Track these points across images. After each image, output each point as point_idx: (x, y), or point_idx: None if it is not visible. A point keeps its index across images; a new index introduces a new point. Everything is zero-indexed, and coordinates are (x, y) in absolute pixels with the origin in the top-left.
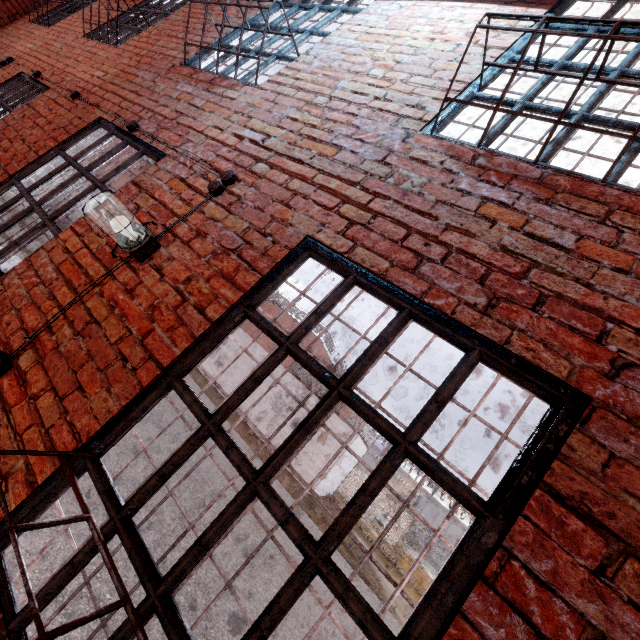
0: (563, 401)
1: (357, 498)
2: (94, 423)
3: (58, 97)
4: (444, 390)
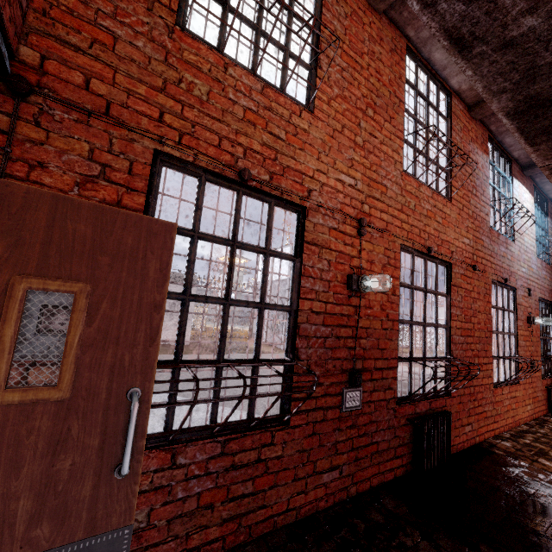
0: (551, 304)
1: (549, 330)
2: (540, 352)
3: (464, 271)
4: (548, 311)
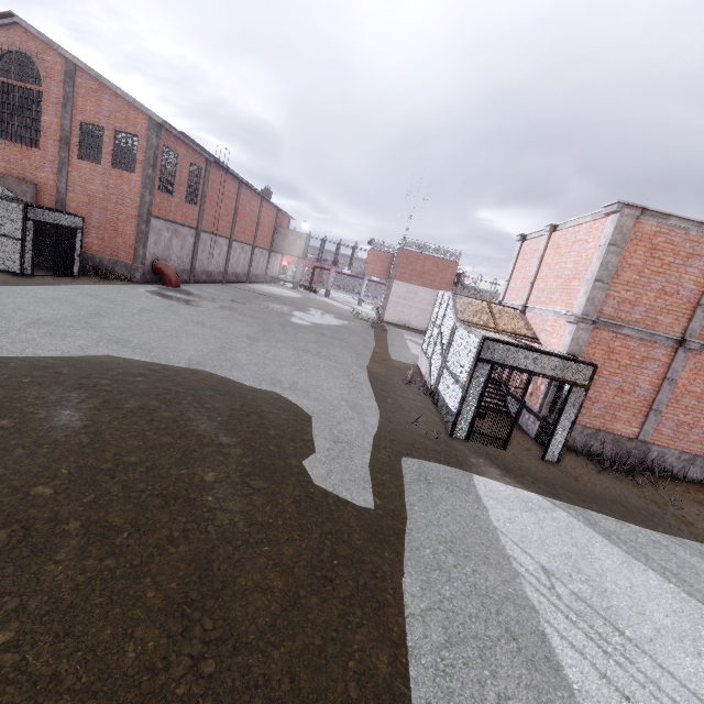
0: None
1: None
2: None
3: None
4: None
